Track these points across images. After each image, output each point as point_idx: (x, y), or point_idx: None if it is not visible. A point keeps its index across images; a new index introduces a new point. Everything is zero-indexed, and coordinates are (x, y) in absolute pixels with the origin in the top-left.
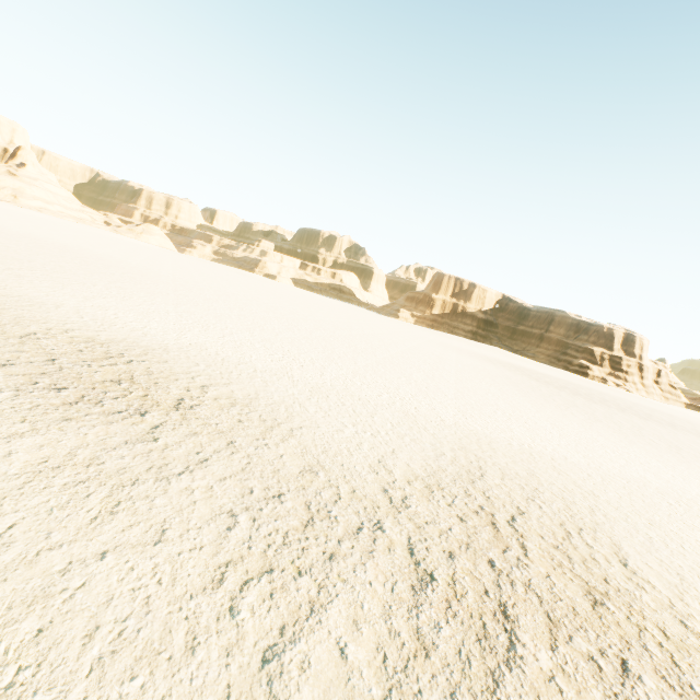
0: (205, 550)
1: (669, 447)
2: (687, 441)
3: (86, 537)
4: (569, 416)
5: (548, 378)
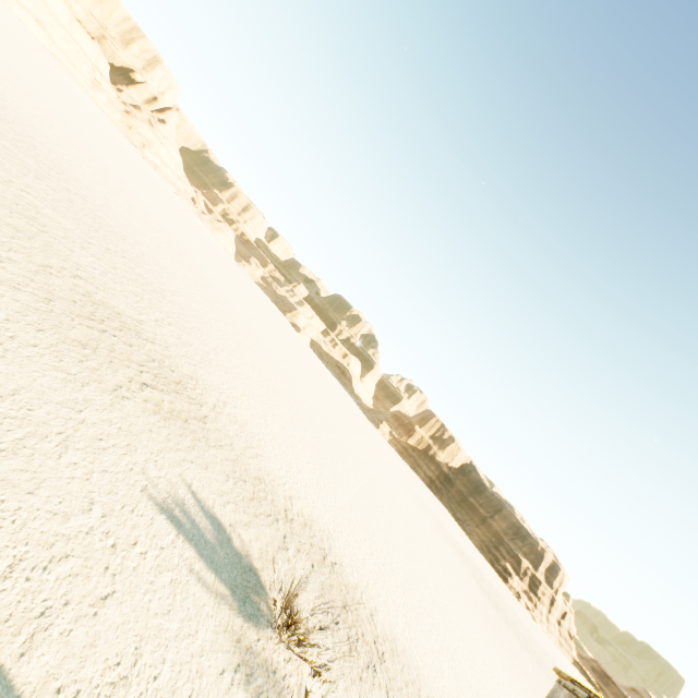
0: None
1: None
2: None
3: None
4: (519, 679)
5: (485, 583)
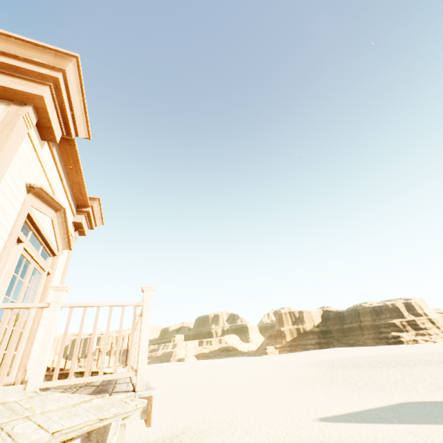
0: None
1: (362, 385)
2: (399, 374)
3: None
4: (305, 388)
5: (351, 361)
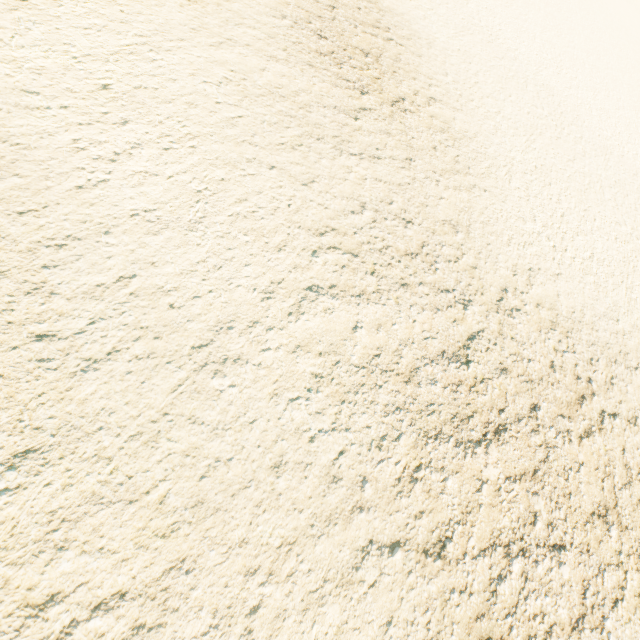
0: (327, 211)
1: None
2: None
3: (271, 151)
4: None
5: None
